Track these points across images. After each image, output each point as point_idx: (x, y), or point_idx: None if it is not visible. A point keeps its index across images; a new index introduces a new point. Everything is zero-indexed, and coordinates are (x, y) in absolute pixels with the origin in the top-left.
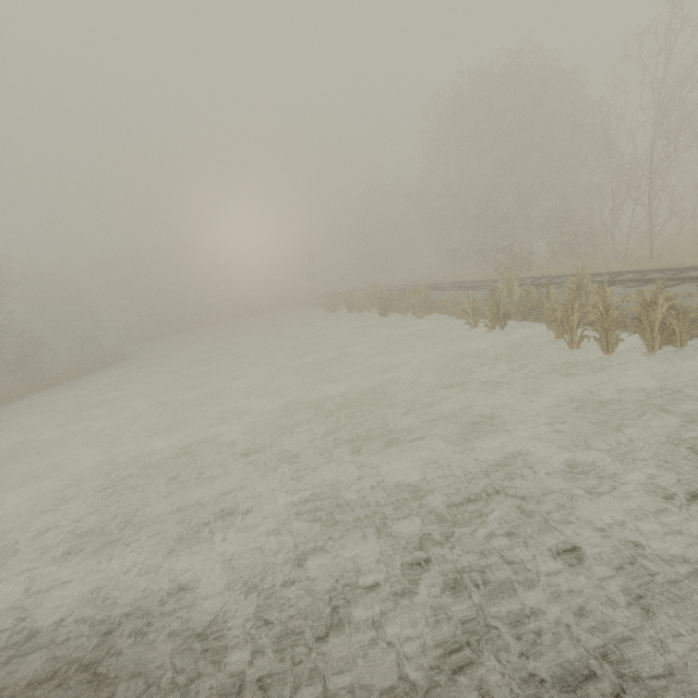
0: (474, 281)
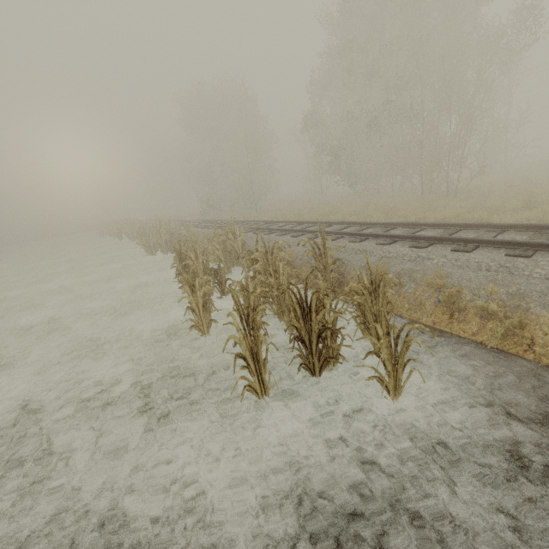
0: (180, 220)
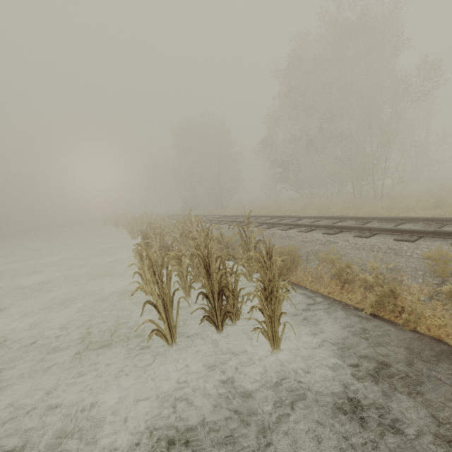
0: (163, 214)
